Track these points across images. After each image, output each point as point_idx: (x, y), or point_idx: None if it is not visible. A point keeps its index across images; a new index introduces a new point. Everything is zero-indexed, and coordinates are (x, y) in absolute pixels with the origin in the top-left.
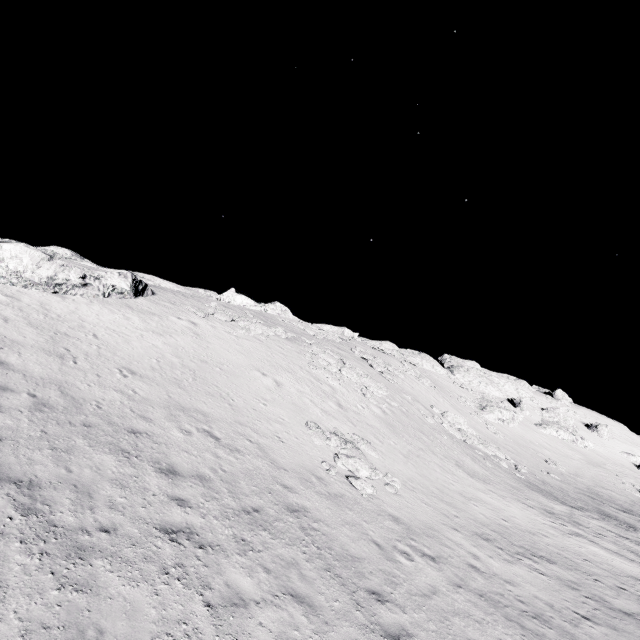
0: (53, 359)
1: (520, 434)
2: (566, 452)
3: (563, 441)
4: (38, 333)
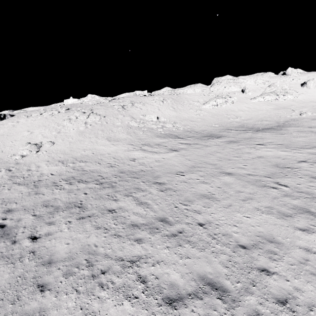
0: None
1: (227, 109)
2: (261, 108)
3: (267, 102)
4: None
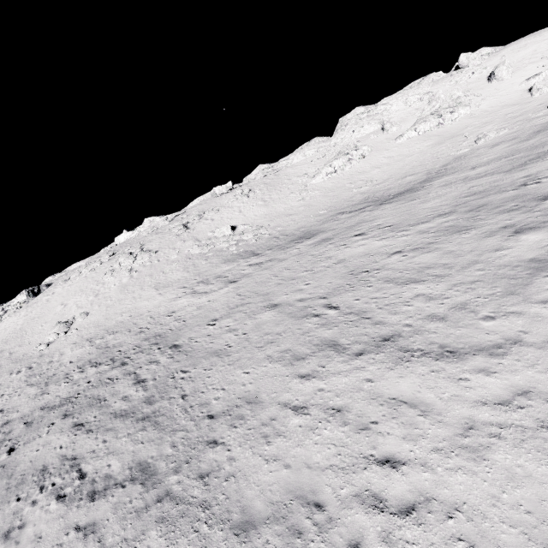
0: None
1: (353, 172)
2: (411, 151)
3: (424, 135)
4: None
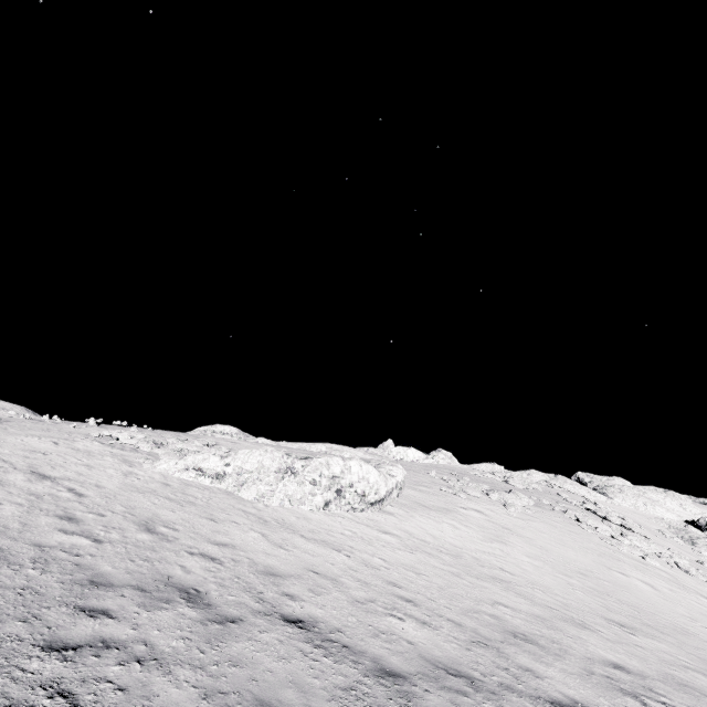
0: (594, 634)
1: None
2: None
3: None
4: (500, 589)
